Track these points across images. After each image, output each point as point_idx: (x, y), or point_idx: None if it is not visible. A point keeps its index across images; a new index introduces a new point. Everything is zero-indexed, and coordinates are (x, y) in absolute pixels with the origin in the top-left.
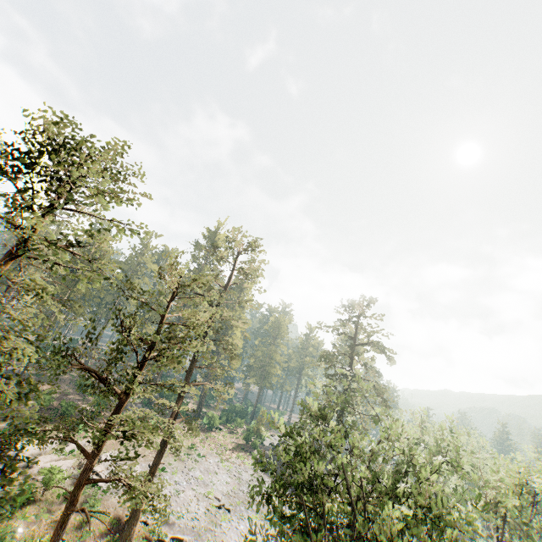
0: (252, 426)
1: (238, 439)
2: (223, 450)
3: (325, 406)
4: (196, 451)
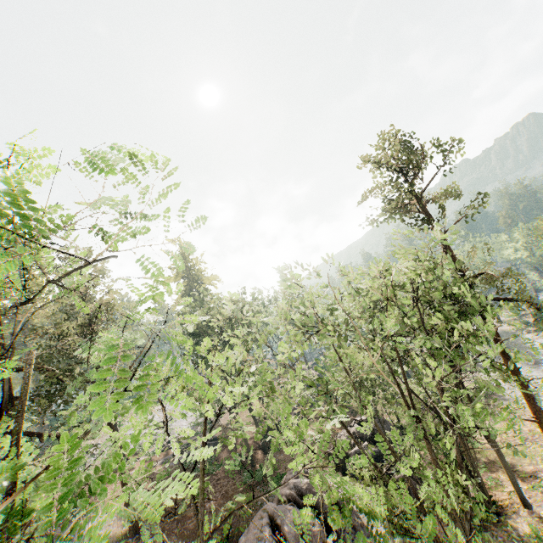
0: None
1: None
2: None
3: None
4: (125, 422)
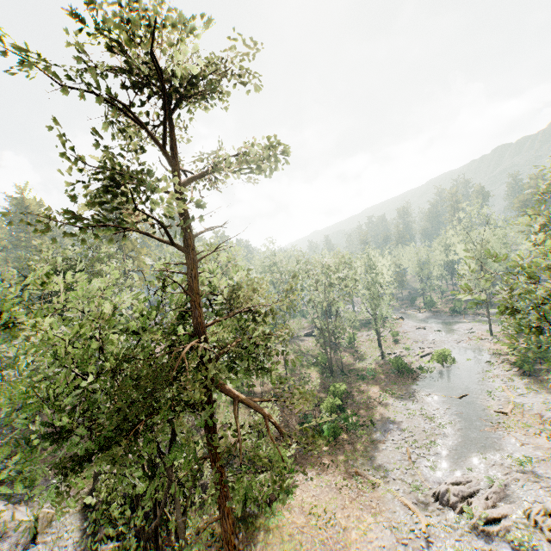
0: None
1: None
2: None
3: None
4: None
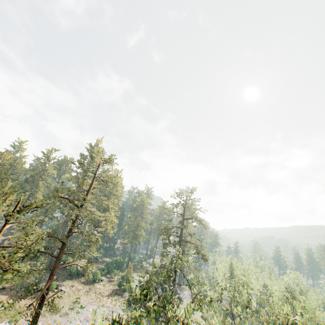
0: (124, 274)
1: (114, 286)
2: (101, 298)
3: (164, 264)
4: (79, 303)
